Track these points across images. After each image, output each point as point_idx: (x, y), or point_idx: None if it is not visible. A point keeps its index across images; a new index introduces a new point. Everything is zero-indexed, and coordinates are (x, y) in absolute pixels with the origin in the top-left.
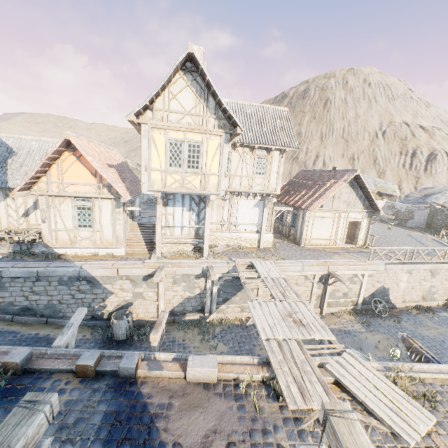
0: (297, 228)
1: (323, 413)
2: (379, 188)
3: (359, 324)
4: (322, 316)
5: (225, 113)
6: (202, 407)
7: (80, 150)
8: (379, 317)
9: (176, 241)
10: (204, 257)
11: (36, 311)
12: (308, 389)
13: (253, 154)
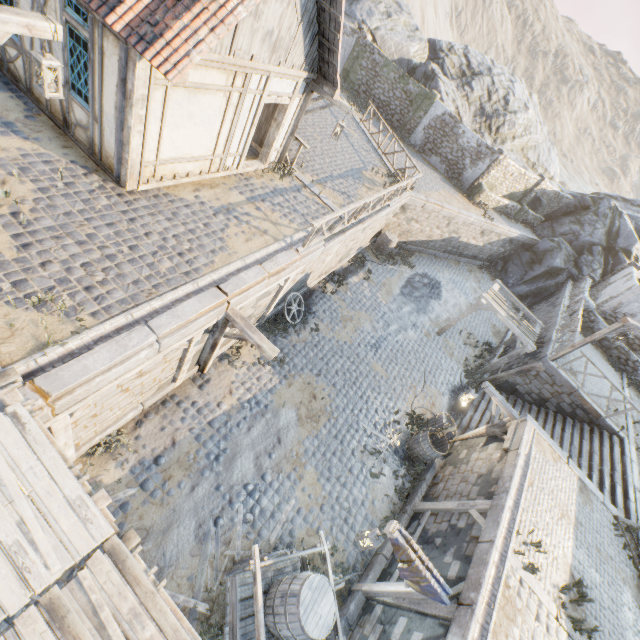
0: (100, 114)
1: None
2: None
3: (269, 366)
4: (204, 378)
5: None
6: None
7: None
8: (292, 328)
9: None
10: None
11: None
12: None
13: None
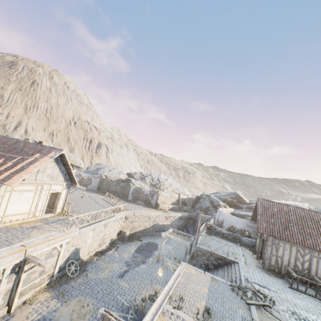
0: None
1: None
2: (71, 161)
3: (55, 299)
4: (10, 315)
5: None
6: None
7: None
8: (72, 279)
9: None
10: None
11: None
12: None
13: None
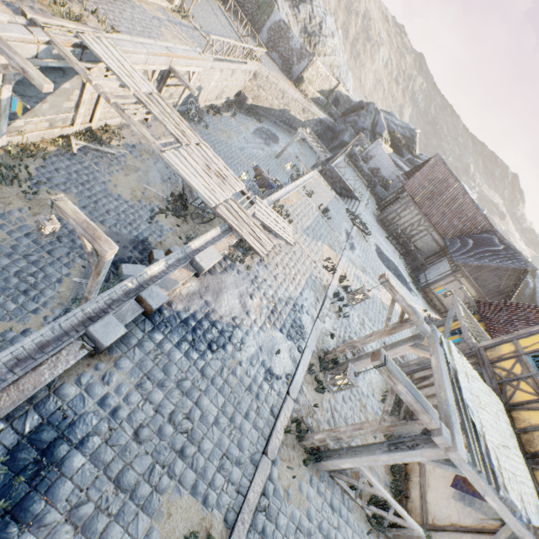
0: None
1: (384, 280)
2: None
3: None
4: (148, 124)
5: None
6: (224, 288)
7: None
8: (192, 122)
9: None
10: None
11: None
12: (262, 240)
13: None
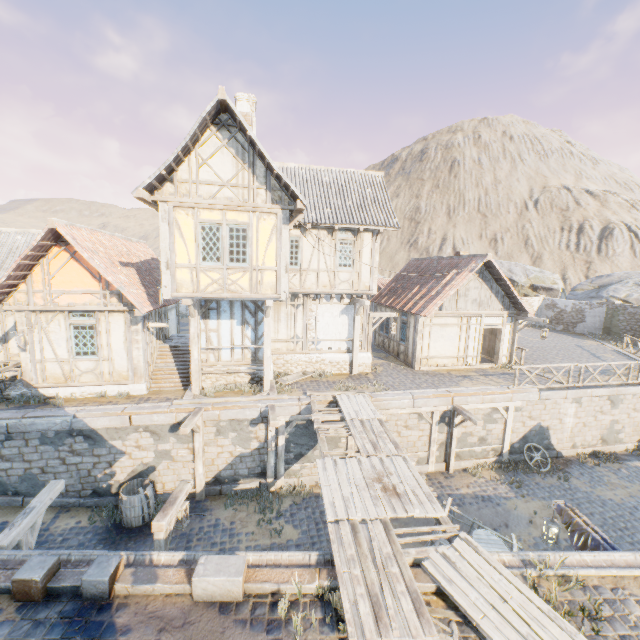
0: (408, 343)
1: None
2: (532, 280)
3: (505, 485)
4: (449, 474)
5: (279, 181)
6: None
7: (73, 243)
8: (536, 472)
9: (224, 370)
10: (264, 393)
11: (7, 486)
12: (387, 607)
13: (334, 238)
